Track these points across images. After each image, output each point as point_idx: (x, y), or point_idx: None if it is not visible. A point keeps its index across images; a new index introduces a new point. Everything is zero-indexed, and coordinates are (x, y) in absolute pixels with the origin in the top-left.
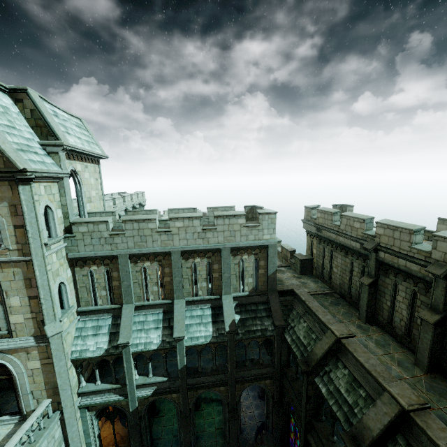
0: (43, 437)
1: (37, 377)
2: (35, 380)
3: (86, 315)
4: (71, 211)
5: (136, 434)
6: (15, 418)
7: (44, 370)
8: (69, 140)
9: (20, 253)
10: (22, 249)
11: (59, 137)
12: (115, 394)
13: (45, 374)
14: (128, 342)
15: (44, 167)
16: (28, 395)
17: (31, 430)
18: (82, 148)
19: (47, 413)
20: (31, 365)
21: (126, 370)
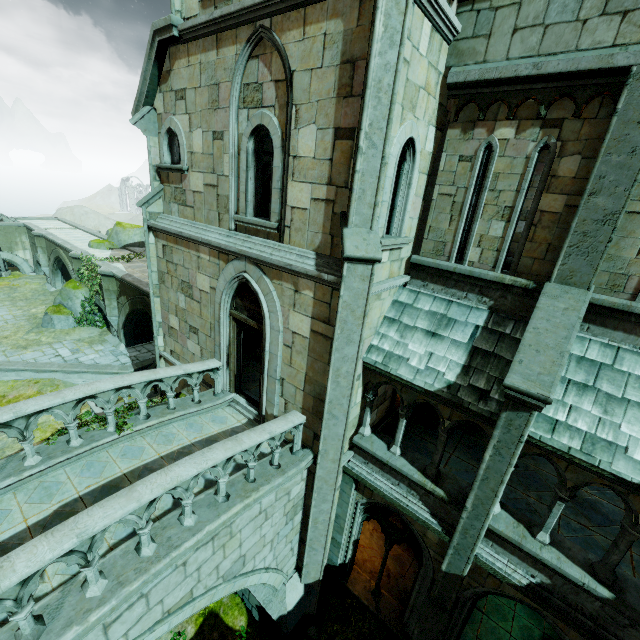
0: (269, 486)
1: (297, 355)
2: (292, 359)
3: (424, 280)
4: None
5: (435, 628)
6: (250, 410)
7: (312, 347)
8: None
9: None
10: None
11: None
12: (422, 502)
13: (312, 357)
14: (544, 397)
15: None
16: (275, 383)
17: (254, 455)
18: None
19: (292, 438)
20: (294, 322)
21: (483, 473)
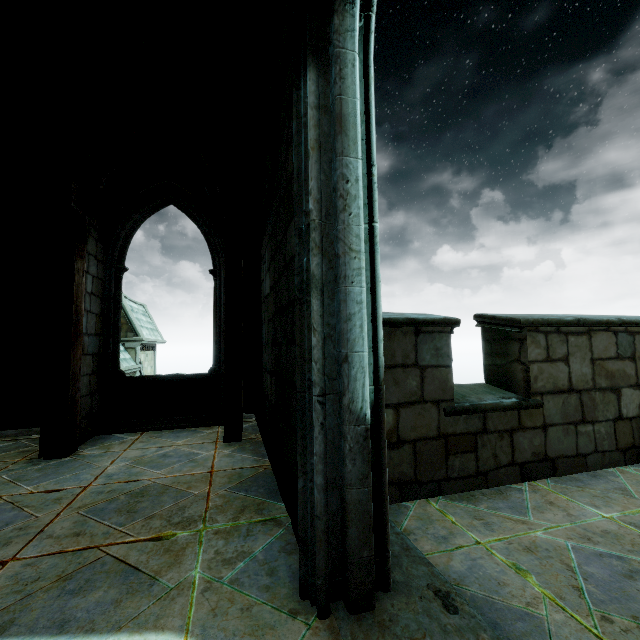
0: None
1: None
2: None
3: None
4: None
5: None
6: None
7: None
8: (144, 333)
9: None
10: None
11: (139, 333)
12: None
13: None
14: None
15: (127, 364)
16: None
17: None
18: (152, 339)
19: None
20: None
21: None
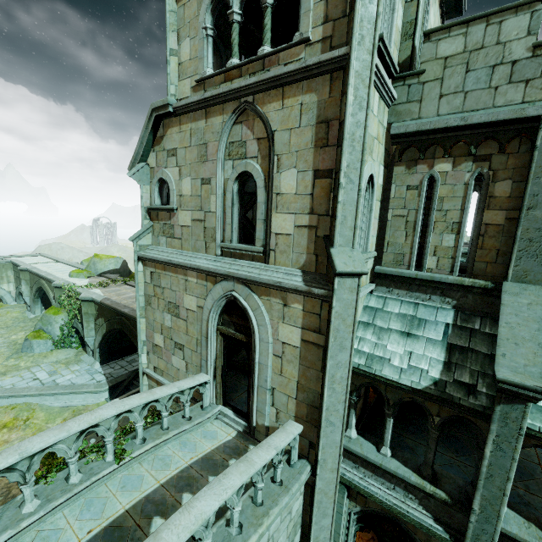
0: (277, 508)
1: (287, 364)
2: (282, 368)
3: (389, 287)
4: (419, 25)
5: None
6: (239, 422)
7: (303, 356)
8: None
9: (324, 51)
10: (329, 38)
11: None
12: (422, 506)
13: (303, 365)
14: (541, 389)
15: None
16: (265, 392)
17: (261, 474)
18: None
19: (285, 448)
20: (283, 333)
21: (485, 470)
